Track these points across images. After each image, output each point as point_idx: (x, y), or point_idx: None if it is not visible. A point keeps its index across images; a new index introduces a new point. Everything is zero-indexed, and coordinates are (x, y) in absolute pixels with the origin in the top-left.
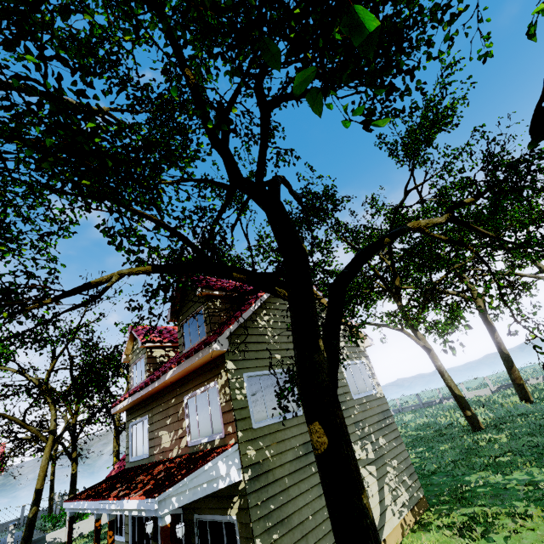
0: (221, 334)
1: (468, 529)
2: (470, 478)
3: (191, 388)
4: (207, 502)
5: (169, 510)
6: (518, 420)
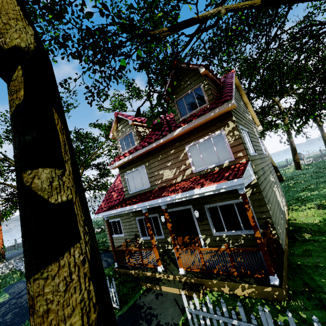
0: (232, 96)
1: (324, 207)
2: (300, 194)
3: (193, 140)
4: (218, 197)
5: (246, 185)
6: (302, 176)
